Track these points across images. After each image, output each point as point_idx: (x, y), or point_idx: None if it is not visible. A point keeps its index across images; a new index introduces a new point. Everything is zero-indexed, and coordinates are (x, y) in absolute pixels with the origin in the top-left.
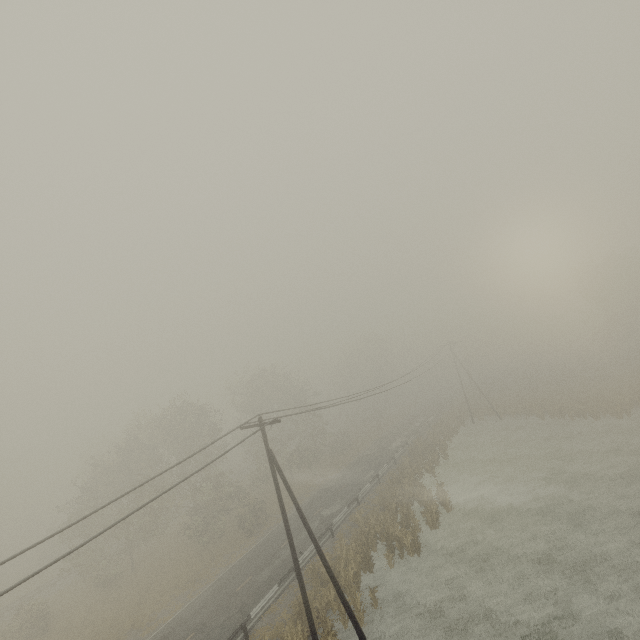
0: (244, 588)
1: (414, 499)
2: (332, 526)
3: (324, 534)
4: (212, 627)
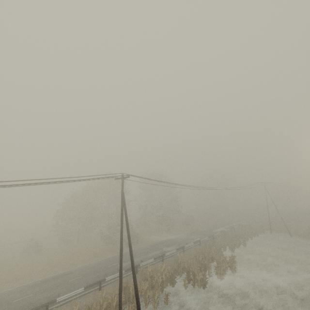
0: (111, 267)
1: (215, 259)
2: (164, 255)
3: (158, 258)
4: (89, 277)
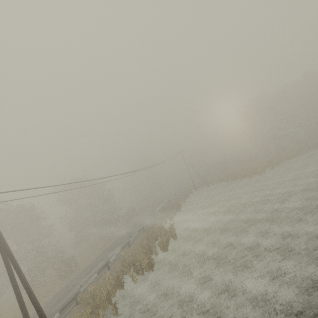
0: None
1: (158, 236)
2: (109, 263)
3: (102, 269)
4: None
